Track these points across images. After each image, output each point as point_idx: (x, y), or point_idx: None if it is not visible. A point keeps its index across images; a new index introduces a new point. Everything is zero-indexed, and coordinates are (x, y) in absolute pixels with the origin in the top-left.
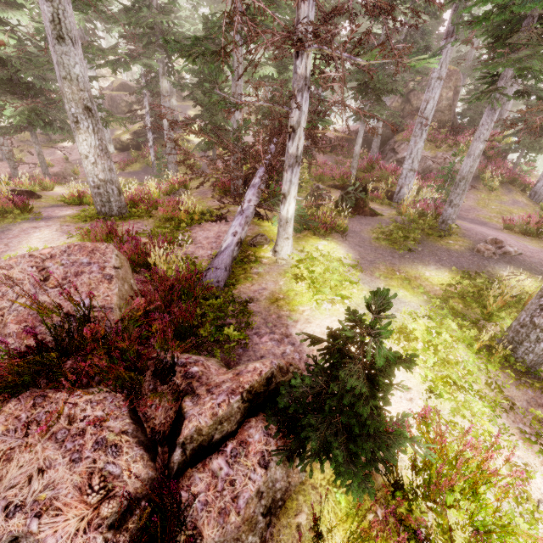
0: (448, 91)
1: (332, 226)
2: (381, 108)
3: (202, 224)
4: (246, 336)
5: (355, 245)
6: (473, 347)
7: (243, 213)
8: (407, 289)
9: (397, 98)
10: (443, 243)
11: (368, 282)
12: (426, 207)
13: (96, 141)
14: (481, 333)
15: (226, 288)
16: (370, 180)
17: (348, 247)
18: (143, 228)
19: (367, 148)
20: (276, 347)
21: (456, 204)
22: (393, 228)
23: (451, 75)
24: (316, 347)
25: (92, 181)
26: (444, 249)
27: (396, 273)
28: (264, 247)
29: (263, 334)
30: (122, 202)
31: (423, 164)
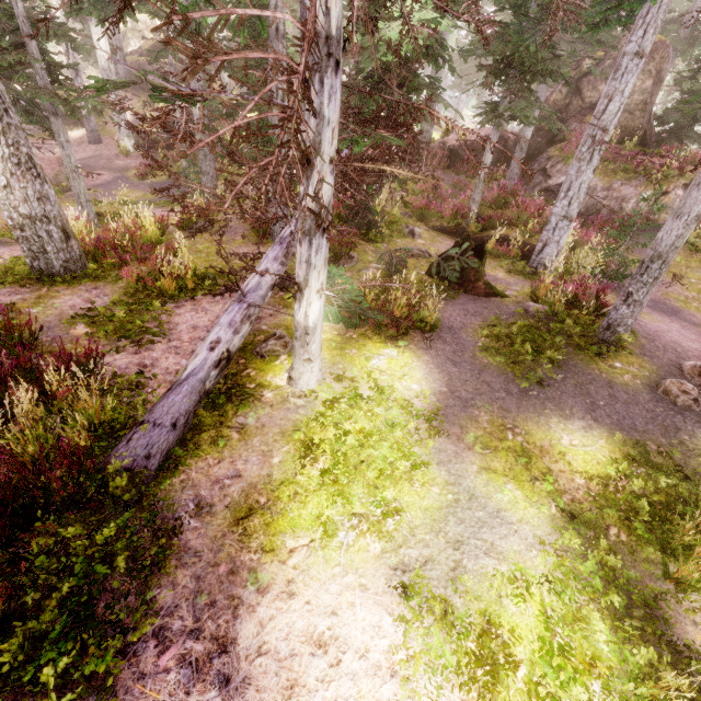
0: (645, 77)
1: (409, 321)
2: (528, 104)
3: (199, 297)
4: (132, 642)
5: (445, 360)
6: (641, 693)
7: (245, 298)
8: (521, 483)
9: (560, 87)
10: (603, 368)
11: (448, 461)
12: (581, 290)
13: (3, 147)
14: (662, 657)
15: (167, 465)
16: (498, 224)
17: (432, 363)
18: (96, 302)
19: (505, 165)
20: (181, 693)
21: (638, 302)
22: (517, 330)
23: (655, 50)
24: (276, 693)
25: (9, 216)
26: (603, 382)
27: (507, 436)
28: (278, 360)
29: (172, 638)
30: (74, 251)
31: (588, 198)
